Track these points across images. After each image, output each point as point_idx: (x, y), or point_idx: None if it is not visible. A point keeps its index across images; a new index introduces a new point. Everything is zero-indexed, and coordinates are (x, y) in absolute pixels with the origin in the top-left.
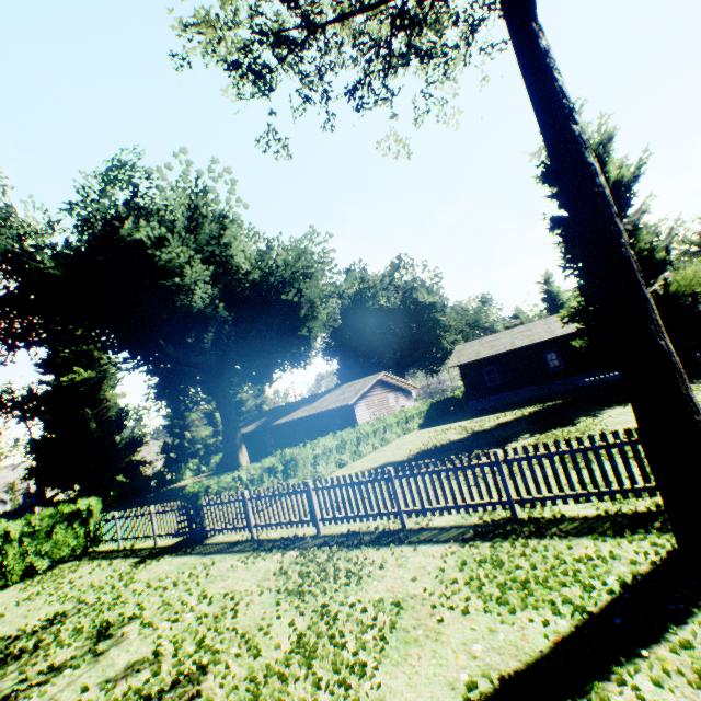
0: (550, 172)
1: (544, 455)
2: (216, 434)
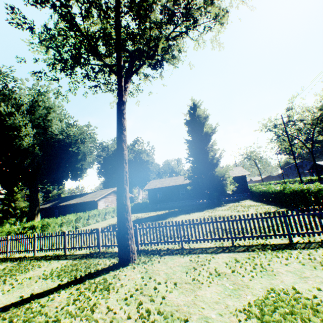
0: (187, 123)
1: (112, 230)
2: None
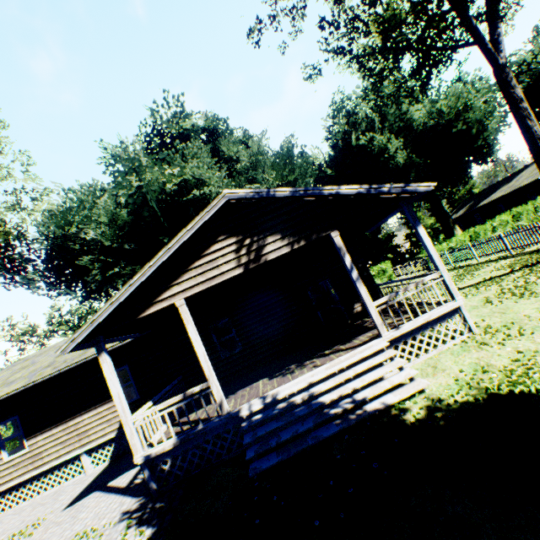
0: None
1: None
2: (437, 221)
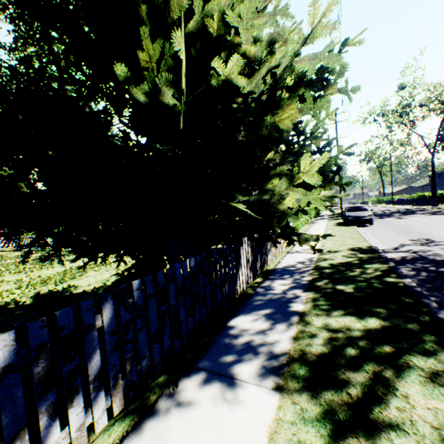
0: None
1: None
2: None
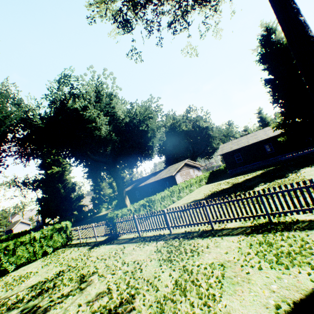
0: (263, 57)
1: (285, 190)
2: (113, 192)
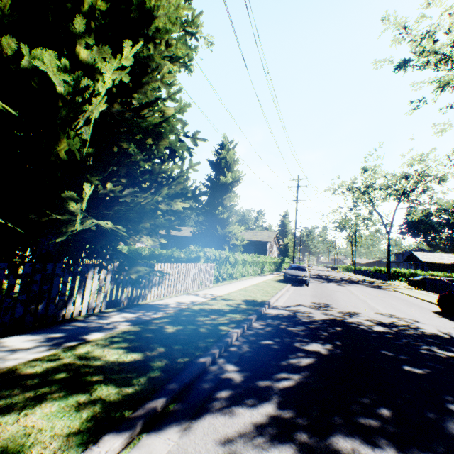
0: (211, 165)
1: None
2: None
